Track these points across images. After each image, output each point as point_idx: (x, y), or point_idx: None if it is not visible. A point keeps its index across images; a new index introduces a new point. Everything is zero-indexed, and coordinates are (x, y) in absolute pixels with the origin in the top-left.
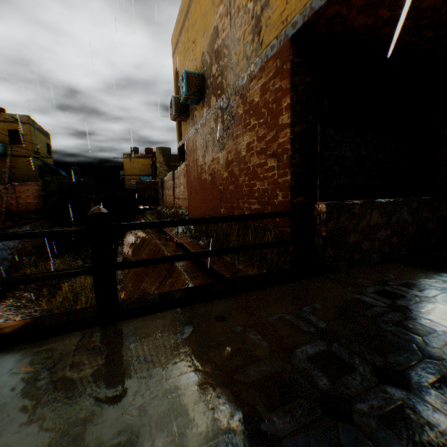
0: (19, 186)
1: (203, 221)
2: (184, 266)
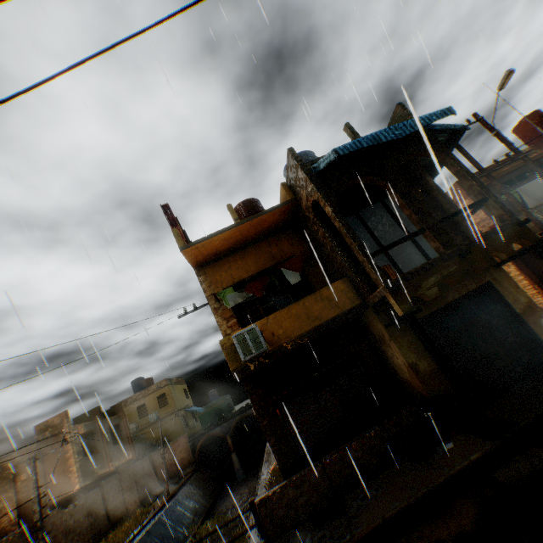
0: (172, 444)
1: (206, 534)
2: (254, 528)
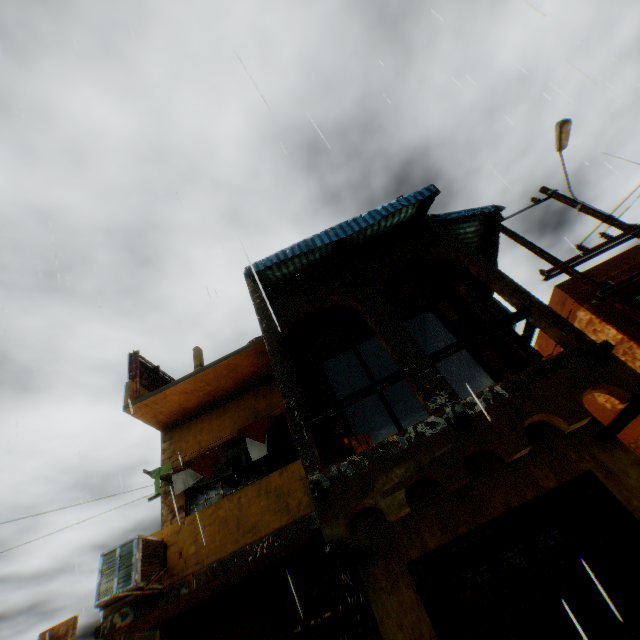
0: None
1: None
2: None
